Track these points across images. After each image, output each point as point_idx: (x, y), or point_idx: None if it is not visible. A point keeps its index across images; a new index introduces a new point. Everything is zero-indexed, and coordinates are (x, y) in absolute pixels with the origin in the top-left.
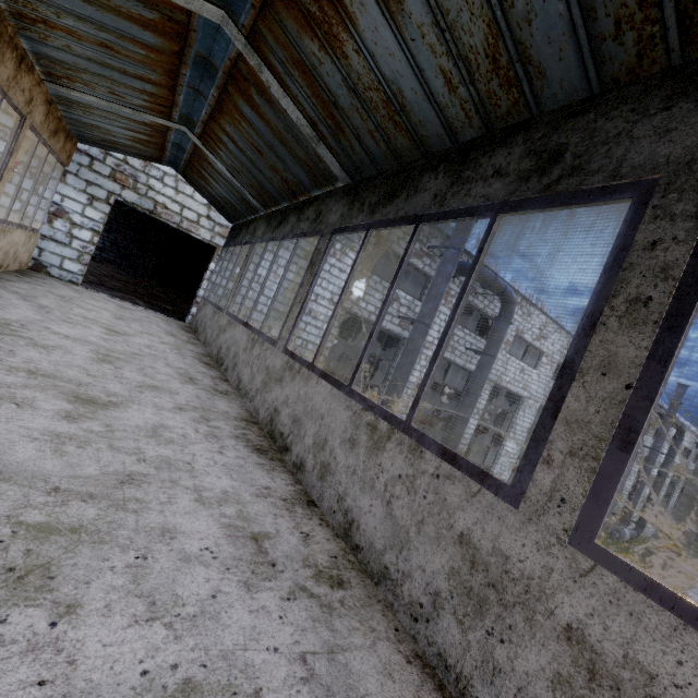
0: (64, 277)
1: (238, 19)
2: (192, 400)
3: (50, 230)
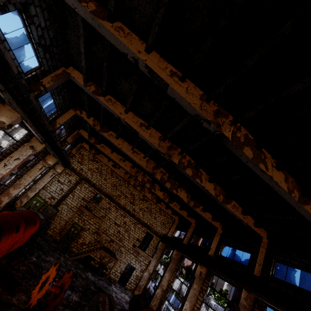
0: None
1: None
2: None
3: None
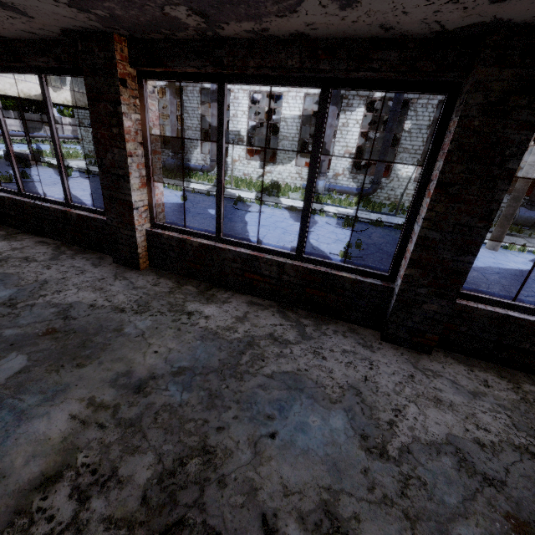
0: None
1: None
2: None
3: None
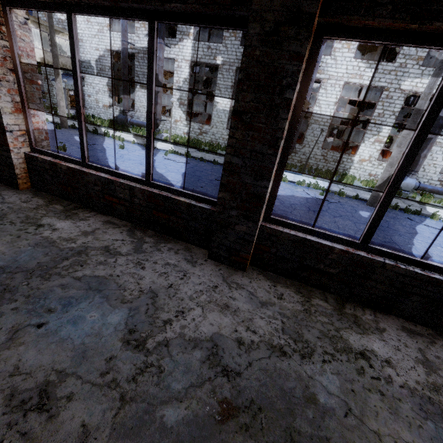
0: None
1: None
2: None
3: None
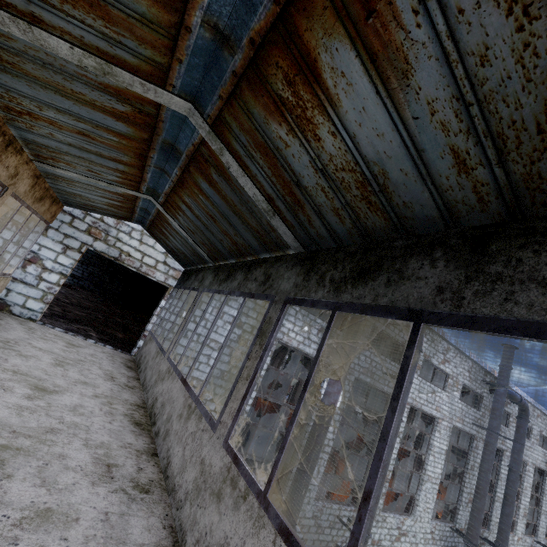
0: (25, 314)
1: (204, 110)
2: (94, 533)
3: (22, 274)
